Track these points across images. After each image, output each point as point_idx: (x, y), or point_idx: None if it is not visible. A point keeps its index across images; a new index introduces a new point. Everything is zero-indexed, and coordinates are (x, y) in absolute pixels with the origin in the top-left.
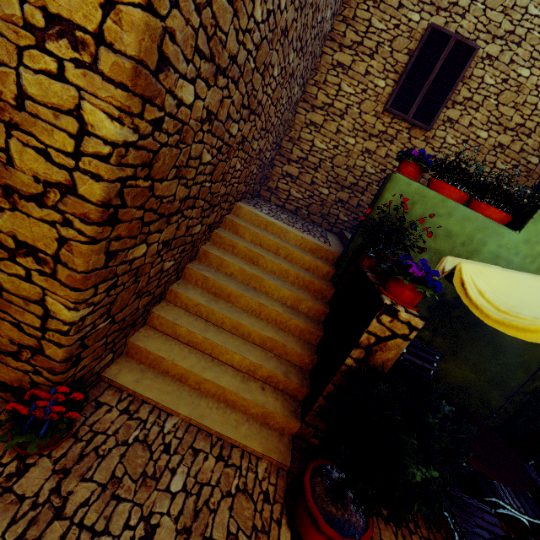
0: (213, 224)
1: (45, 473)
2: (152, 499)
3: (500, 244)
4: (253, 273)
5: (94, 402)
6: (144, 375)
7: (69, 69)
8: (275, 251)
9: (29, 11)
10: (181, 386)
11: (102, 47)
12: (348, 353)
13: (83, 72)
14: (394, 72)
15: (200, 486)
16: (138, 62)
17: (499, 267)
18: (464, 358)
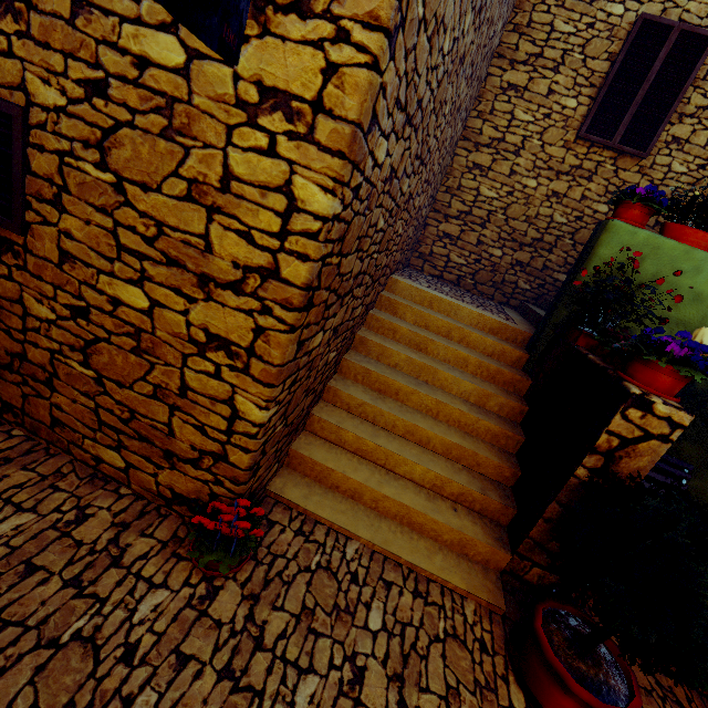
0: (369, 304)
1: (235, 598)
2: (352, 637)
3: None
4: (424, 363)
5: (265, 520)
6: (312, 491)
7: (281, 143)
8: (446, 333)
9: (243, 88)
10: (355, 504)
11: (320, 115)
12: (579, 461)
13: (296, 144)
14: (589, 85)
15: (401, 626)
16: (357, 125)
17: None
18: None
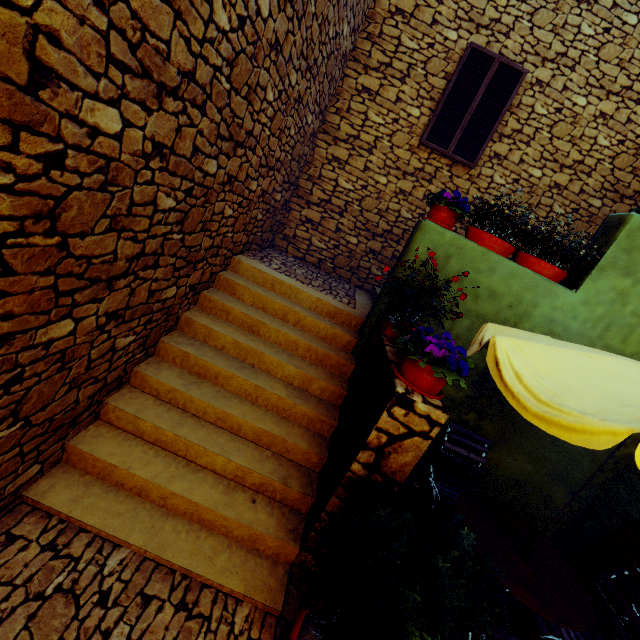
0: (198, 284)
1: None
2: None
3: (555, 305)
4: (250, 346)
5: (5, 535)
6: (88, 491)
7: None
8: (282, 316)
9: None
10: (141, 502)
11: None
12: (355, 456)
13: None
14: (430, 99)
15: None
16: None
17: (549, 337)
18: (518, 445)
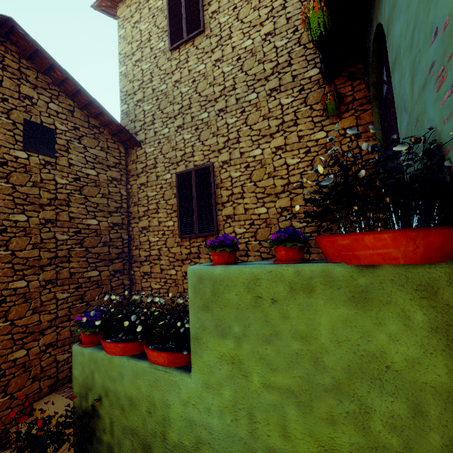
0: None
1: None
2: None
3: (183, 400)
4: None
5: None
6: None
7: None
8: None
9: None
10: None
11: None
12: None
13: None
14: (174, 211)
15: None
16: None
17: None
18: None
